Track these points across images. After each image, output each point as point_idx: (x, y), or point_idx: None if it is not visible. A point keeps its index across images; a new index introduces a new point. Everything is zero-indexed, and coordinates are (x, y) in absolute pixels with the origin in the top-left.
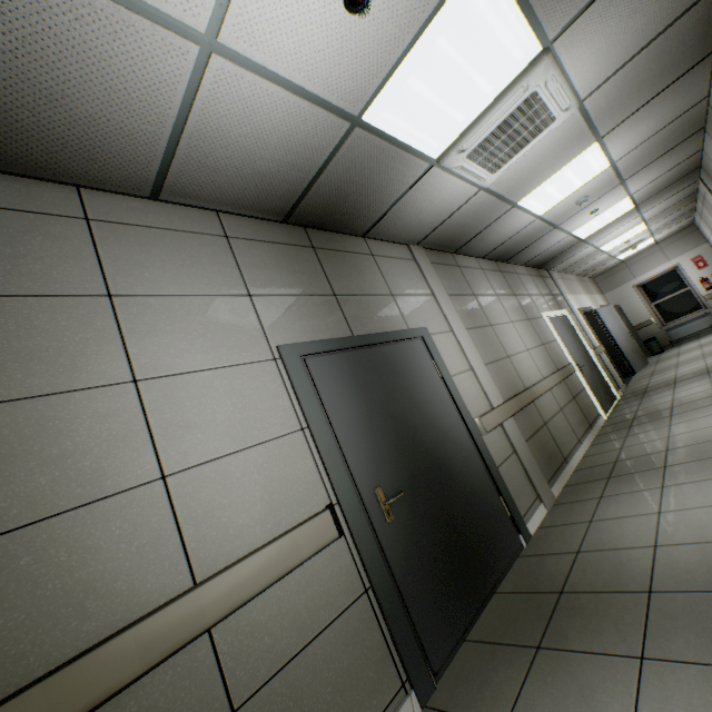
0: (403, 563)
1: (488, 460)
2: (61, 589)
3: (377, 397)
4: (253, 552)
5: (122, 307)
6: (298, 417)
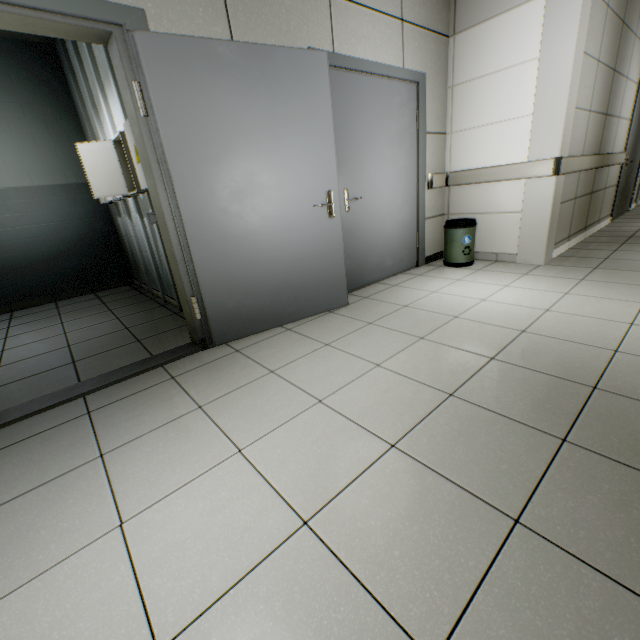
0: (620, 185)
1: (638, 172)
2: (608, 137)
3: (639, 119)
4: (619, 153)
5: (634, 42)
6: (630, 115)
